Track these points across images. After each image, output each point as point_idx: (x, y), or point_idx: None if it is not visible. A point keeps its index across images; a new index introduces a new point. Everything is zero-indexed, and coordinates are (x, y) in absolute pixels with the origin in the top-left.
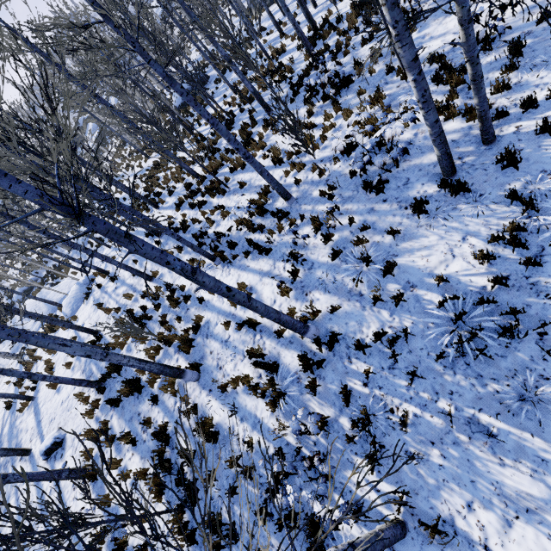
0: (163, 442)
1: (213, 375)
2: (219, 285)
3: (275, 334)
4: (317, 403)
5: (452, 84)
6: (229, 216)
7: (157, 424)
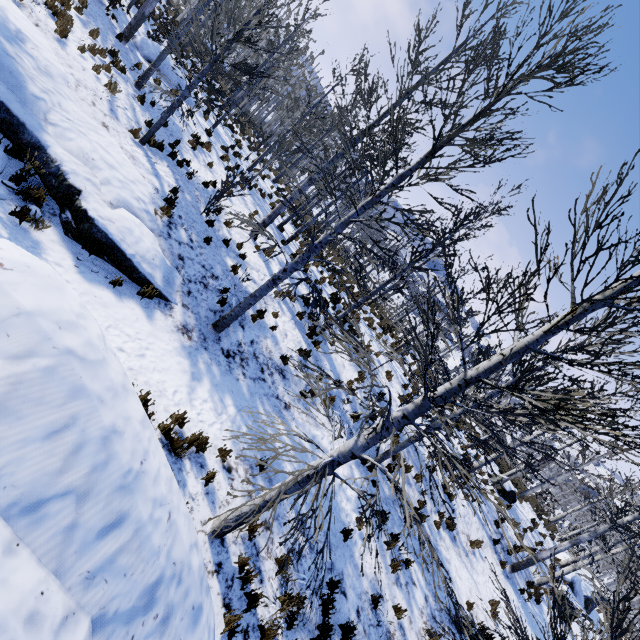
0: None
1: None
2: None
3: None
4: None
5: (246, 123)
6: None
7: None
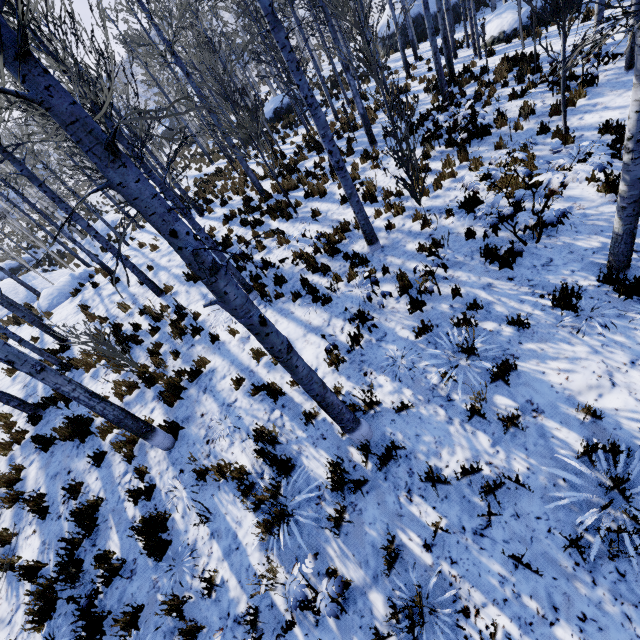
0: (82, 530)
1: (193, 449)
2: (250, 308)
3: (304, 417)
4: (338, 550)
5: None
6: (287, 245)
7: (87, 495)
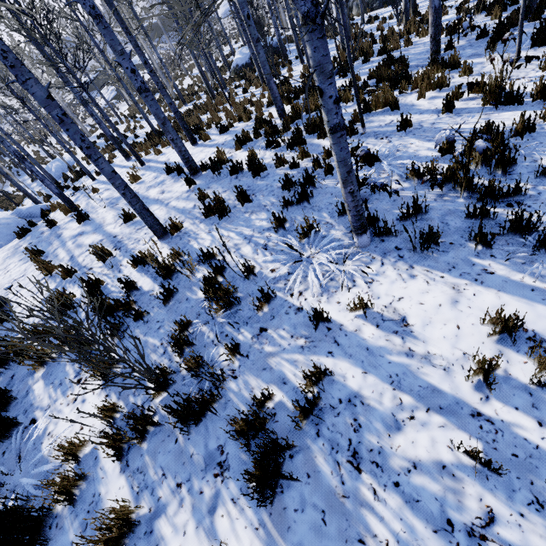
0: None
1: None
2: None
3: None
4: None
5: None
6: (374, 165)
7: None
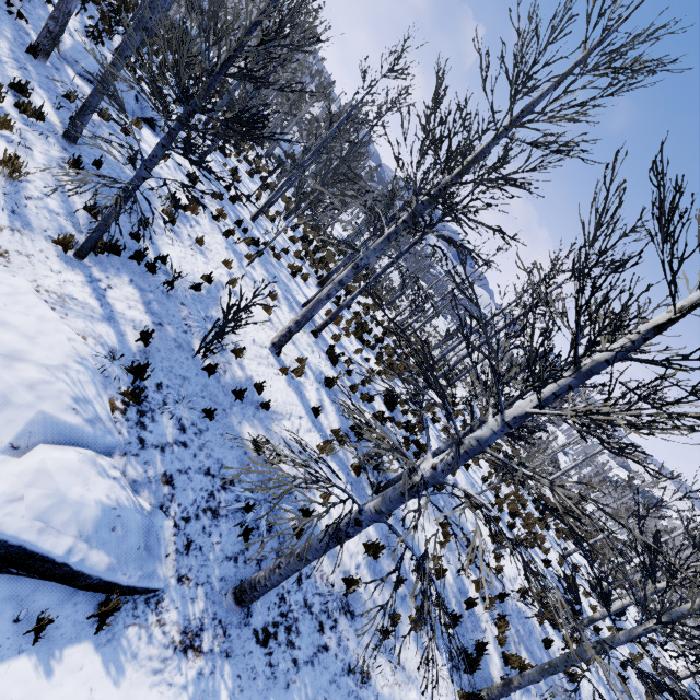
0: None
1: None
2: None
3: None
4: None
5: None
6: None
7: None
